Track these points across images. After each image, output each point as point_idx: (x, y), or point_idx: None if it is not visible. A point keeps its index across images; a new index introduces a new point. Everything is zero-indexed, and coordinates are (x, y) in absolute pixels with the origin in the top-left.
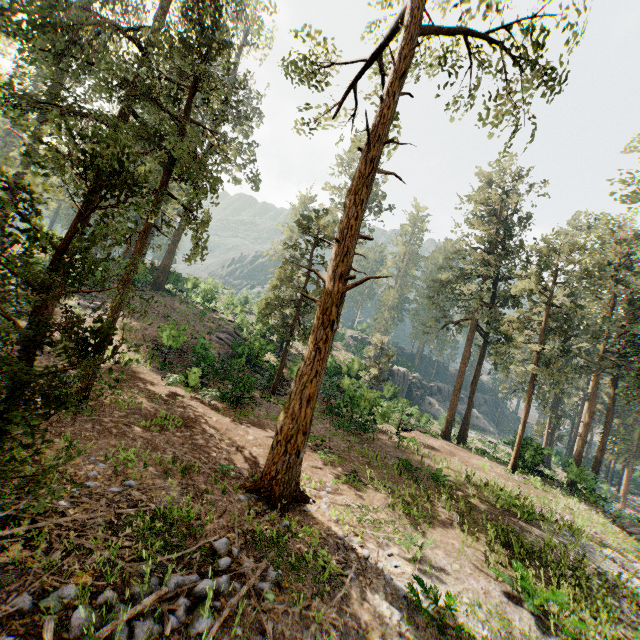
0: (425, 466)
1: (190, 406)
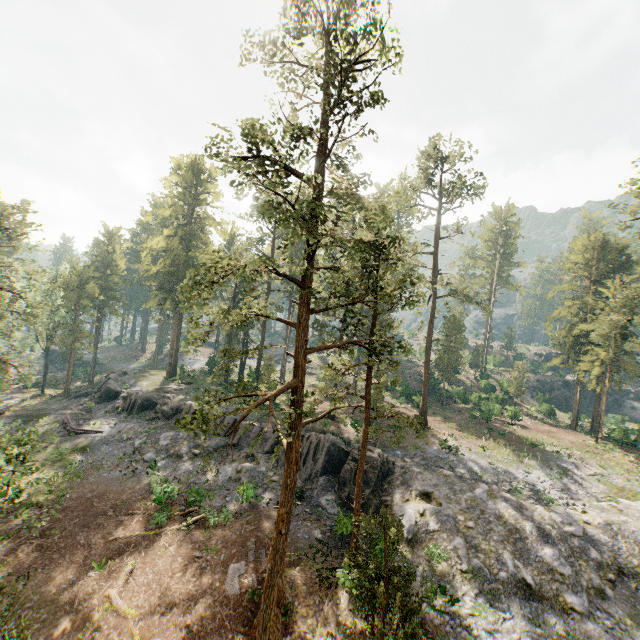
0: (496, 430)
1: (402, 410)
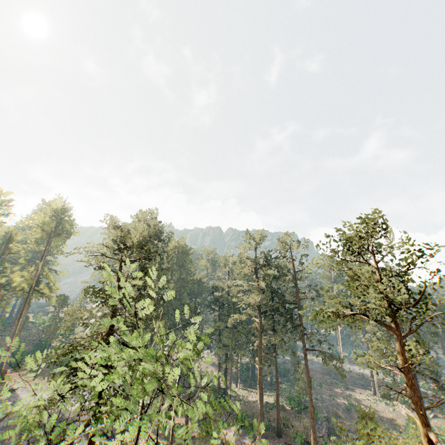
0: None
1: None
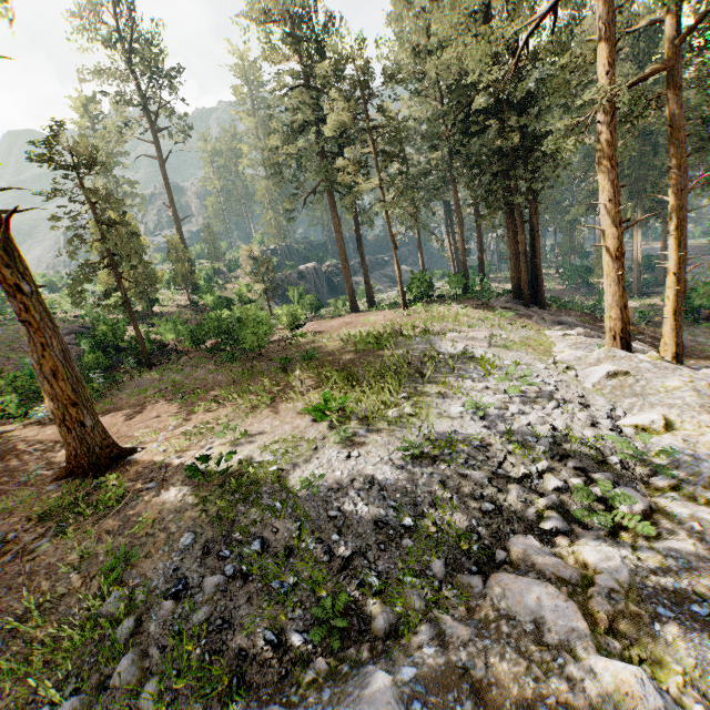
0: (296, 353)
1: (19, 436)
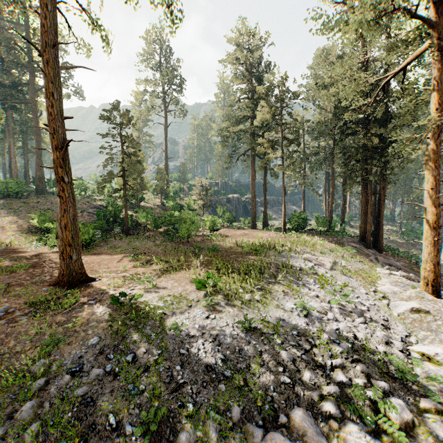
0: (206, 245)
1: (47, 257)
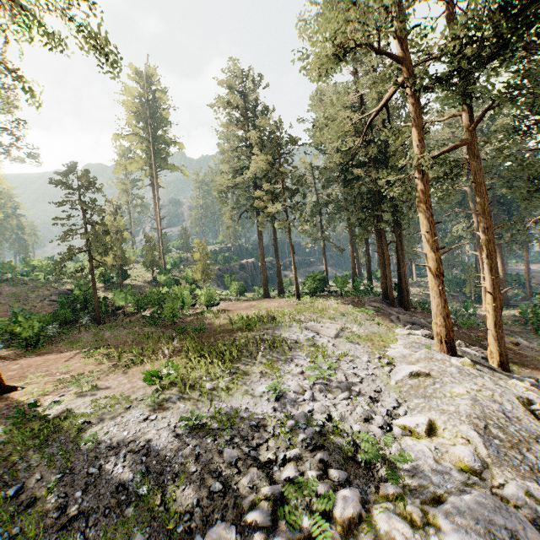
0: (189, 325)
1: None
